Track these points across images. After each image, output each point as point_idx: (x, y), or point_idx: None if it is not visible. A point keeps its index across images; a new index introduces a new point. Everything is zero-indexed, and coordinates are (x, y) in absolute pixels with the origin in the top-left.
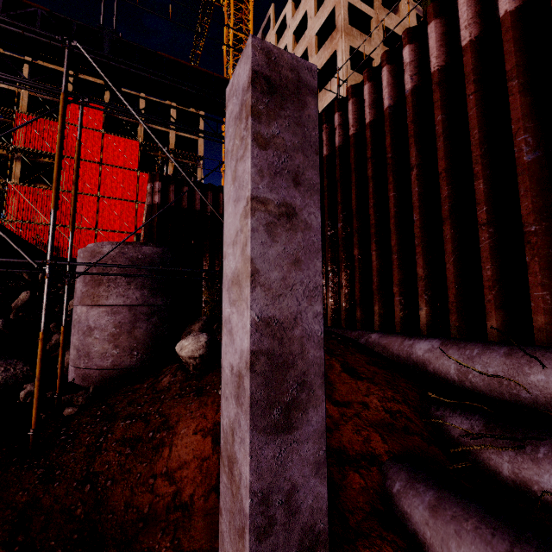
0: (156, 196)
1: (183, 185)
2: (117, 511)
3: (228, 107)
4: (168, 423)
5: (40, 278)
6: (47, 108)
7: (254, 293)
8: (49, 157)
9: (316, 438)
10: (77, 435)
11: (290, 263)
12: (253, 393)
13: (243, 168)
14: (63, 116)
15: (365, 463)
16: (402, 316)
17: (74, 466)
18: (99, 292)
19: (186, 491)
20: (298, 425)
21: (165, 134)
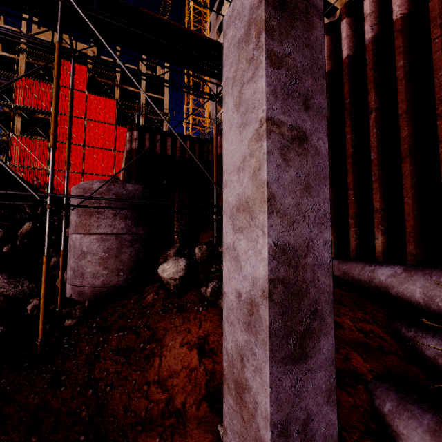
0: (134, 143)
1: (156, 134)
2: (117, 414)
3: (228, 34)
4: (156, 336)
5: (39, 212)
6: (40, 72)
7: (271, 219)
8: (44, 113)
9: (327, 366)
10: (77, 344)
11: (302, 189)
12: (271, 323)
13: (253, 90)
14: (58, 64)
15: (350, 381)
16: (357, 244)
17: (77, 372)
18: (90, 223)
19: (178, 398)
20: (312, 354)
21: (137, 94)
